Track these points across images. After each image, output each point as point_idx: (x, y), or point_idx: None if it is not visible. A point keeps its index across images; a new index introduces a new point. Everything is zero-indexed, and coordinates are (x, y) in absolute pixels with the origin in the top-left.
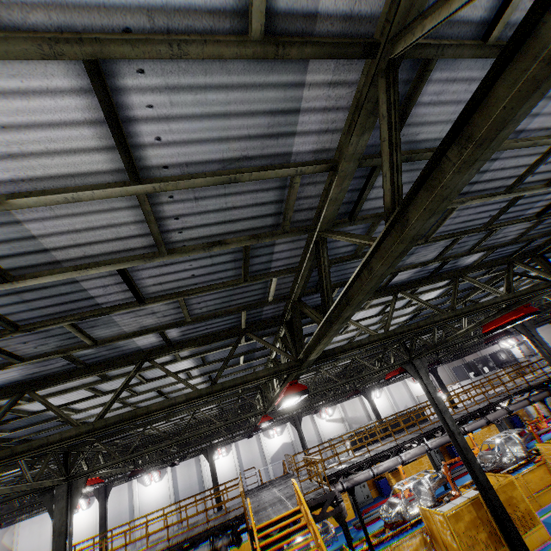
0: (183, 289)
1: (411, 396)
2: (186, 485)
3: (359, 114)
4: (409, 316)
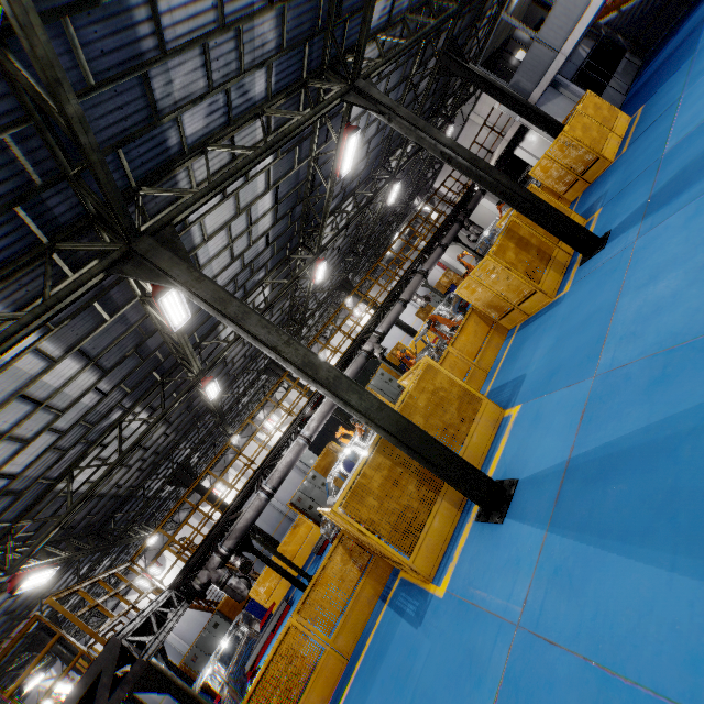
0: None
1: None
2: None
3: None
4: None
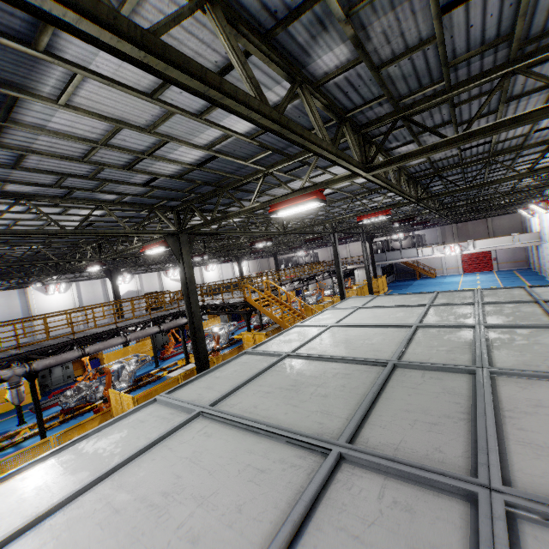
0: (462, 153)
1: (233, 274)
2: (5, 316)
3: (542, 144)
4: (374, 205)
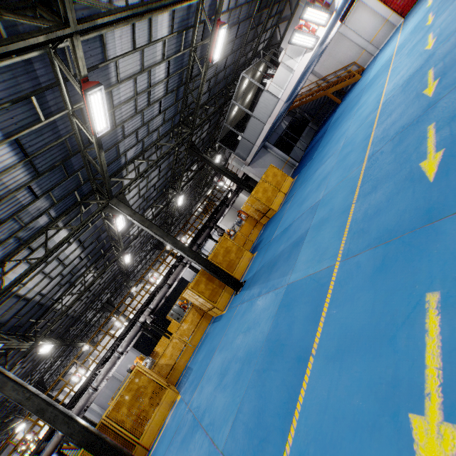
0: None
1: None
2: None
3: None
4: None
